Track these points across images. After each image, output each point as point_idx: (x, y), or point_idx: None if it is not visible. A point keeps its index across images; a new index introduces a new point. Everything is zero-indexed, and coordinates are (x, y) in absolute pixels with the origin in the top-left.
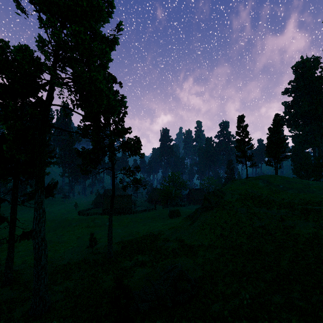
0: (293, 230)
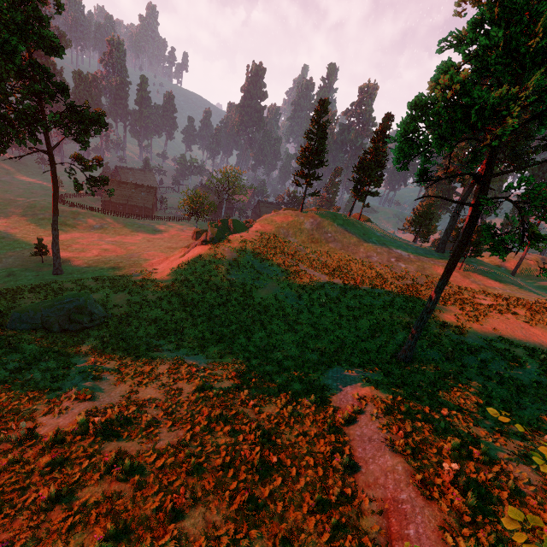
0: (254, 291)
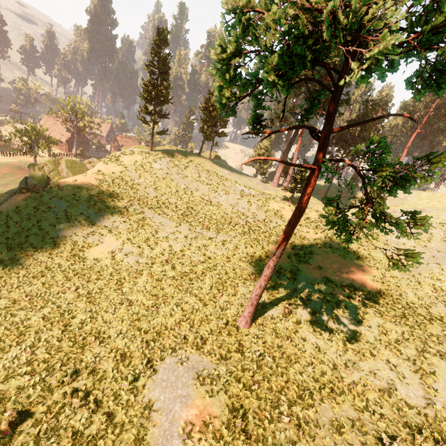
0: (87, 251)
